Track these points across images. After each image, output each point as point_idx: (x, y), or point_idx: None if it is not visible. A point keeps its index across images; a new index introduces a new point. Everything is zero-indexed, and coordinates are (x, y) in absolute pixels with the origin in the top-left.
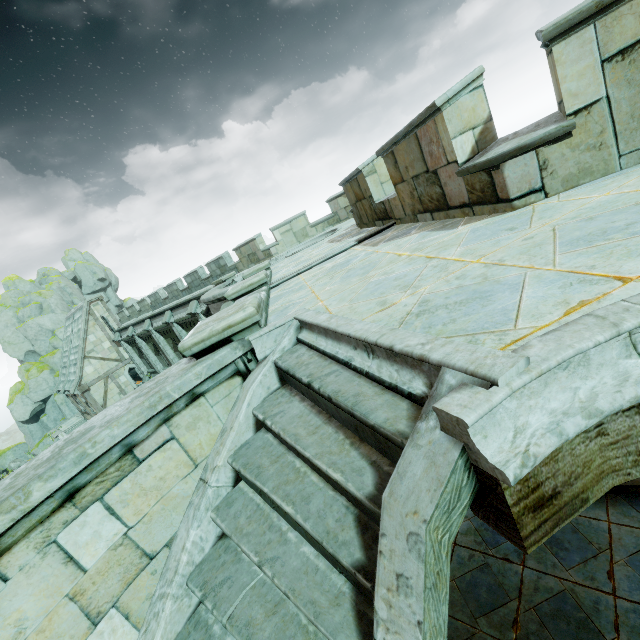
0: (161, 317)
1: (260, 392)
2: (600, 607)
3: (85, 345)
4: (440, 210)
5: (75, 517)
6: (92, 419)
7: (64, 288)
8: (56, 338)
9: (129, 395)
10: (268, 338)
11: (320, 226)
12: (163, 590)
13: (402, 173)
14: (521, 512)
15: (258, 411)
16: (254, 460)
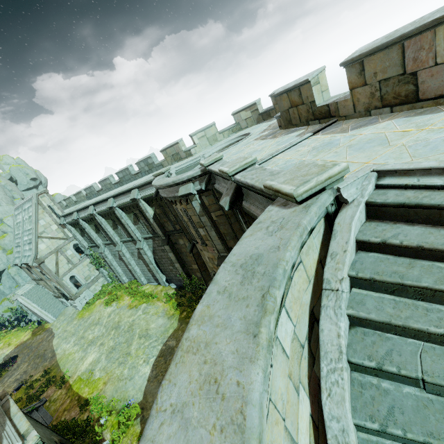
0: (104, 203)
1: (357, 225)
2: None
3: (37, 228)
4: (405, 104)
5: (278, 319)
6: (237, 251)
7: (4, 186)
8: (4, 225)
9: (252, 233)
10: (351, 187)
11: (226, 133)
12: (331, 366)
13: (367, 78)
14: None
15: (366, 237)
16: (382, 269)
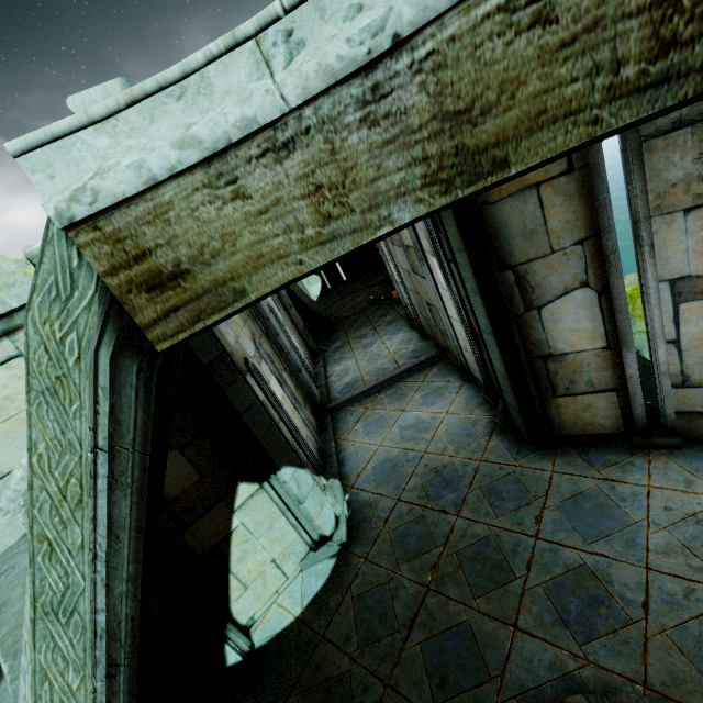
0: None
1: None
2: (519, 549)
3: None
4: None
5: None
6: None
7: None
8: None
9: None
10: None
11: None
12: None
13: None
14: (125, 288)
15: None
16: None
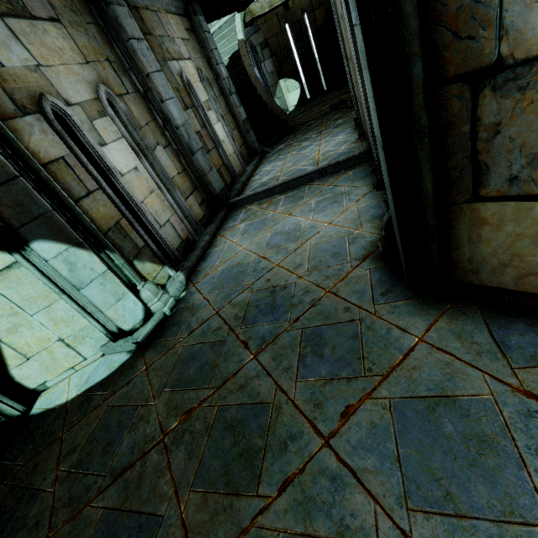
0: None
1: None
2: (291, 446)
3: None
4: None
5: None
6: None
7: None
8: None
9: None
10: None
11: None
12: None
13: None
14: None
15: None
16: None
